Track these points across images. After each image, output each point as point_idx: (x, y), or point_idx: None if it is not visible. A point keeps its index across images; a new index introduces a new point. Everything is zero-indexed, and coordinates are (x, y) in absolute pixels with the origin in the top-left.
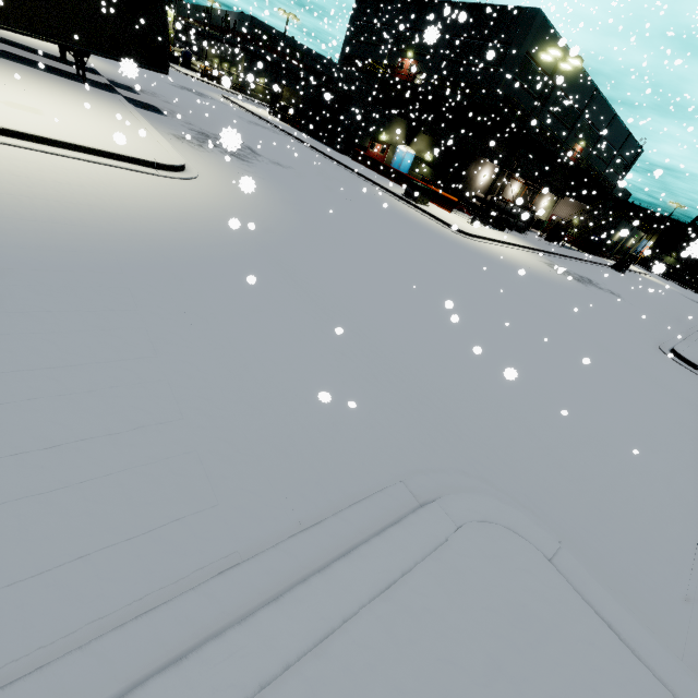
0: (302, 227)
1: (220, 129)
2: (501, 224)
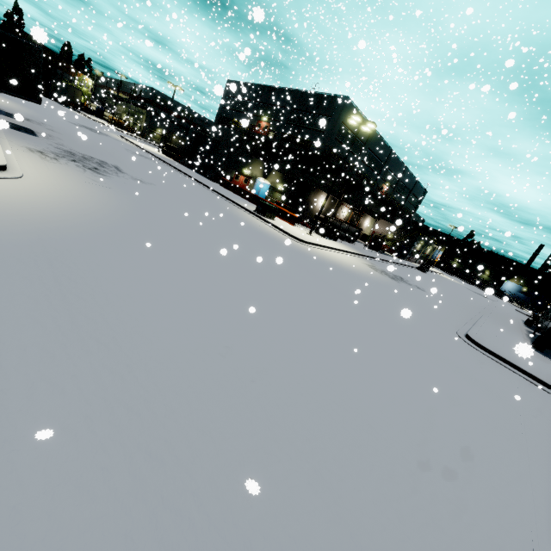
0: (123, 227)
1: (95, 152)
2: (334, 235)
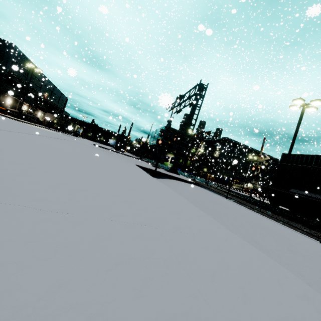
0: None
1: None
2: (28, 119)
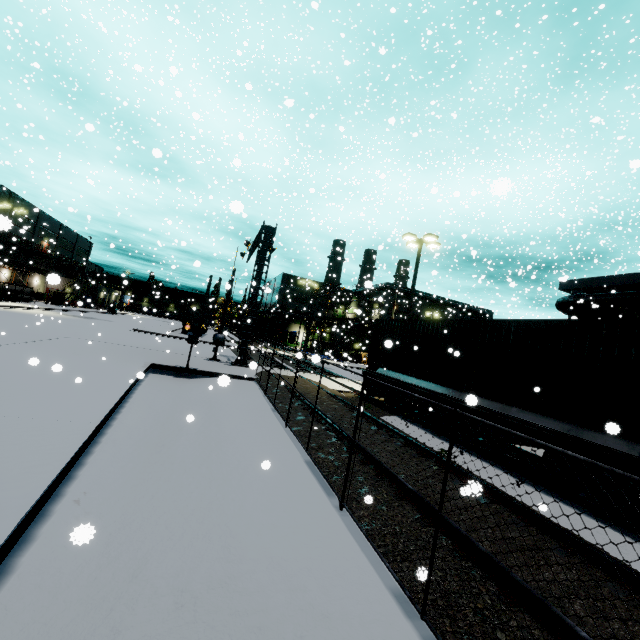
0: None
1: None
2: (11, 298)
